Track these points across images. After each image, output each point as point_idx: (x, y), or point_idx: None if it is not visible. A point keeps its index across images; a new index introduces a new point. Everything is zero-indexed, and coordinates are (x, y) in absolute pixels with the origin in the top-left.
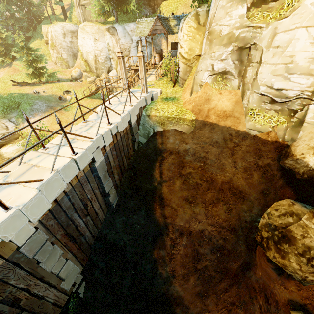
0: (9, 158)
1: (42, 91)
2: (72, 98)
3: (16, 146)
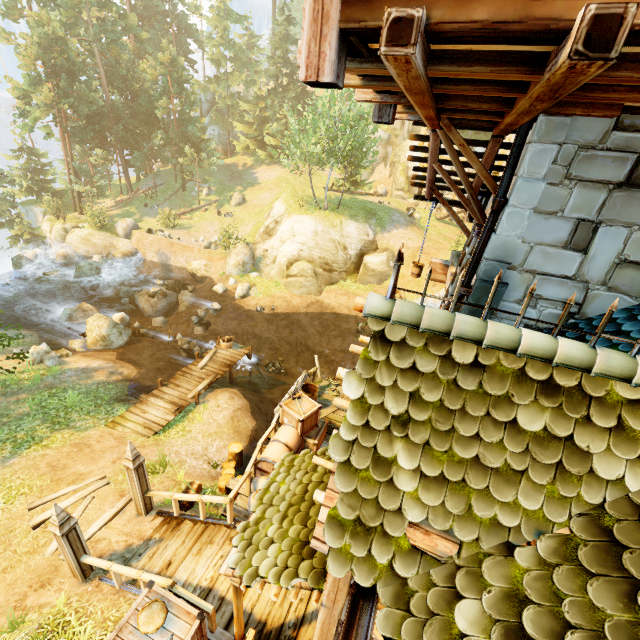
0: (373, 270)
1: (384, 202)
2: (422, 218)
3: (380, 257)
